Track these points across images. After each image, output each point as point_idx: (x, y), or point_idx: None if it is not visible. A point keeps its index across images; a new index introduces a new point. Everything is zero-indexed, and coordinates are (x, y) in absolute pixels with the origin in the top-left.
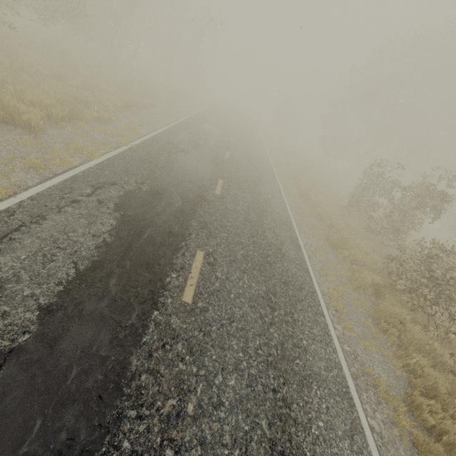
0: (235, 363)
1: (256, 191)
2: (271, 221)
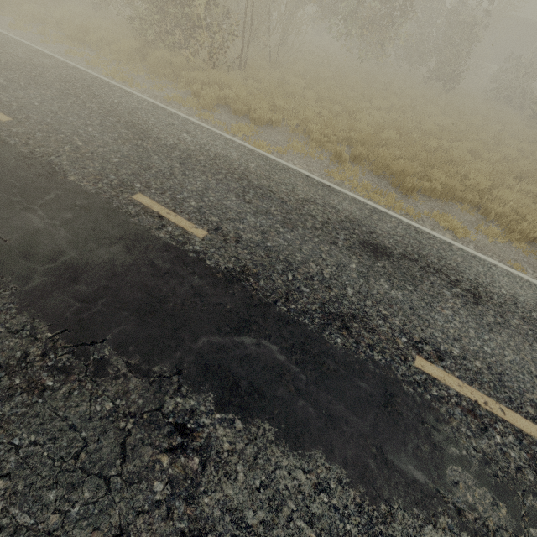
0: (83, 124)
1: None
2: None
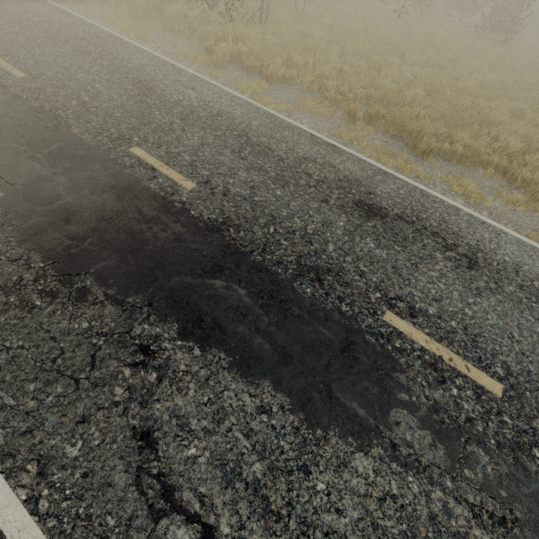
0: (91, 80)
1: None
2: (15, 5)
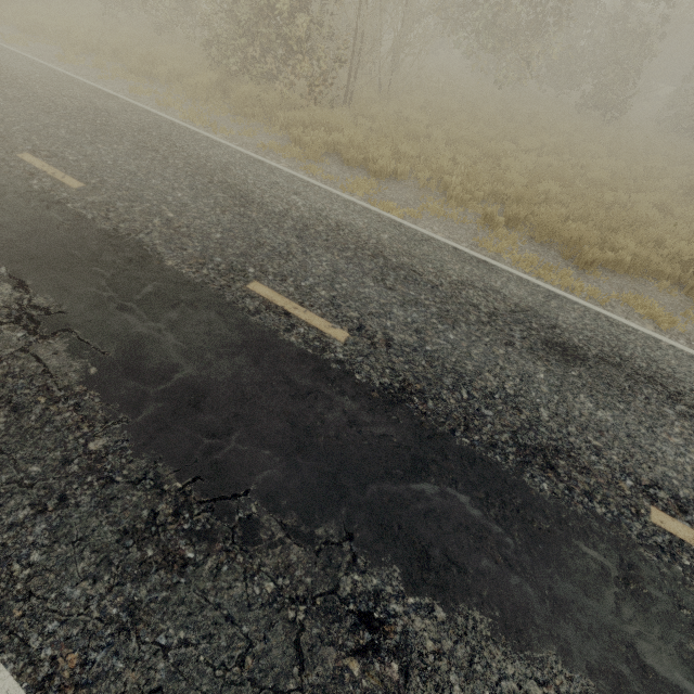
0: (170, 188)
1: None
2: (43, 87)
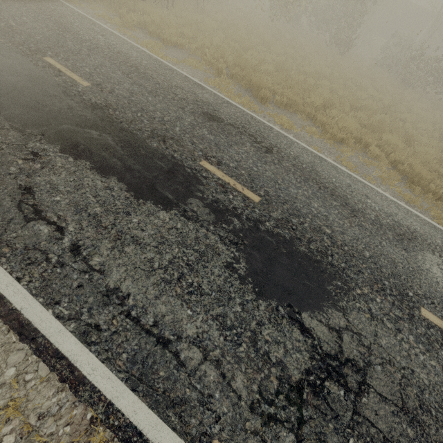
0: (20, 14)
1: None
2: None
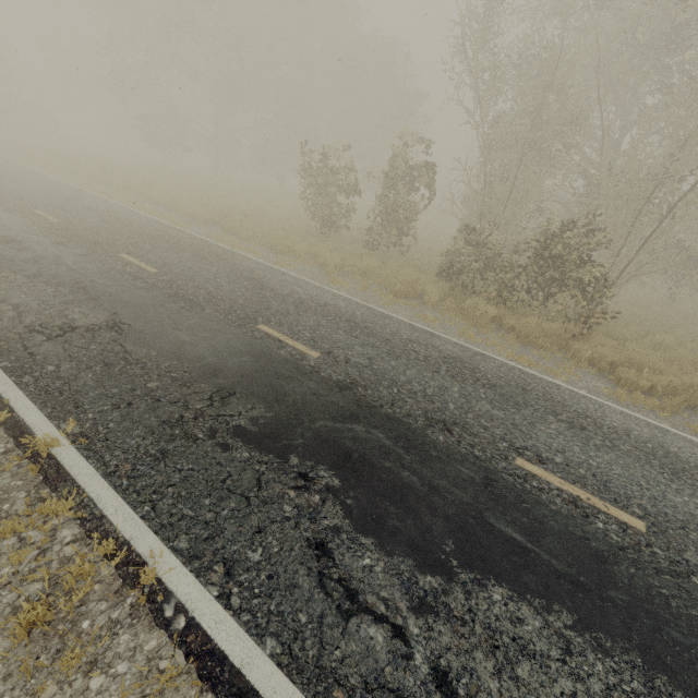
0: None
1: (289, 298)
2: (382, 329)
